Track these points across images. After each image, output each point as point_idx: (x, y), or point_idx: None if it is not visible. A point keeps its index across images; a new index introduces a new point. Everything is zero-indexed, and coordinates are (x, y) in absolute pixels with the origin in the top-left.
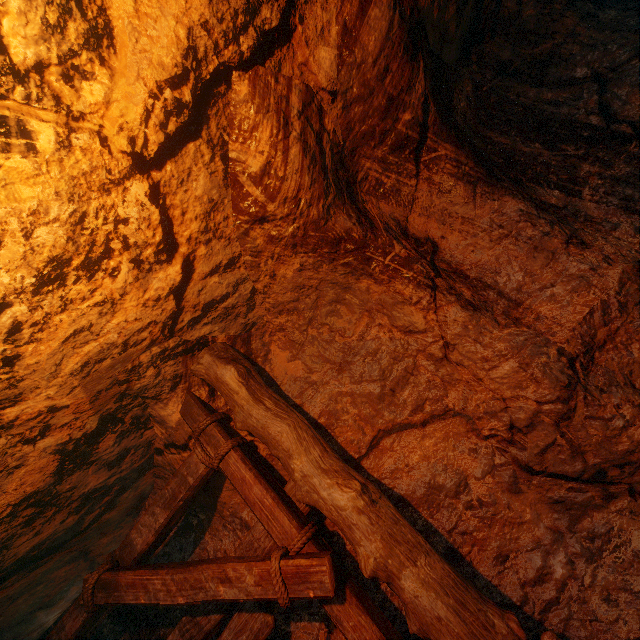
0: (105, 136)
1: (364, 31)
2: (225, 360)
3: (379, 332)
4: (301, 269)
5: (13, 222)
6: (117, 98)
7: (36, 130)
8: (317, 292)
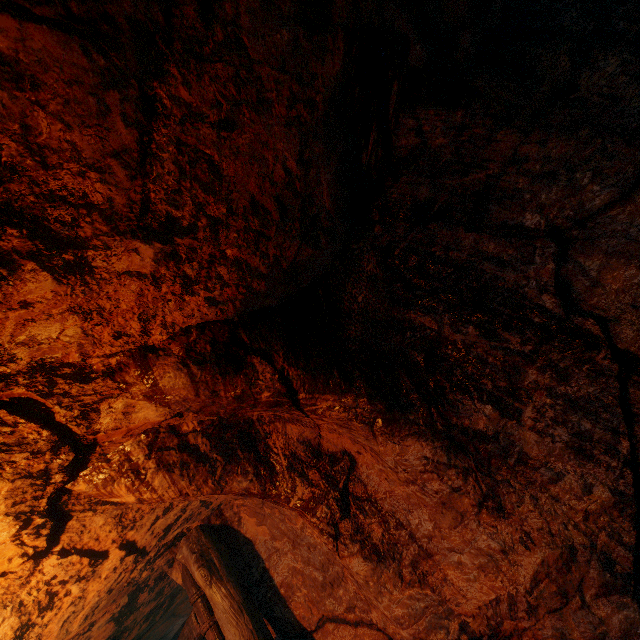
0: (2, 571)
1: (168, 390)
2: (195, 556)
3: (313, 533)
4: None
5: None
6: None
7: None
8: None
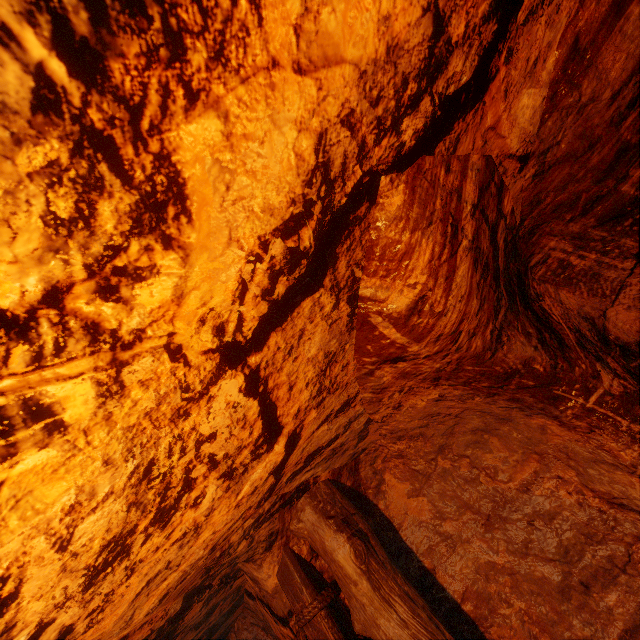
0: (177, 344)
1: (609, 45)
2: (334, 522)
3: (558, 488)
4: (439, 399)
5: (37, 543)
6: (194, 284)
7: (59, 396)
8: (456, 419)
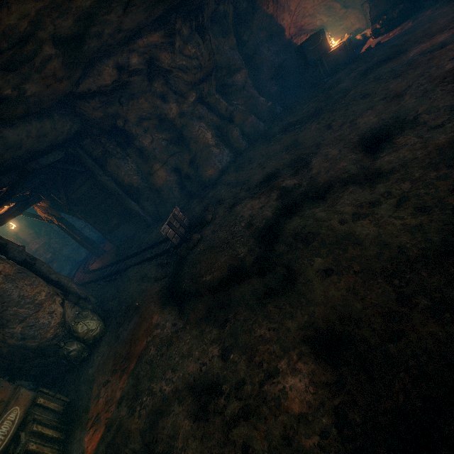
0: None
1: None
2: None
3: None
4: None
5: None
6: None
7: None
8: None
